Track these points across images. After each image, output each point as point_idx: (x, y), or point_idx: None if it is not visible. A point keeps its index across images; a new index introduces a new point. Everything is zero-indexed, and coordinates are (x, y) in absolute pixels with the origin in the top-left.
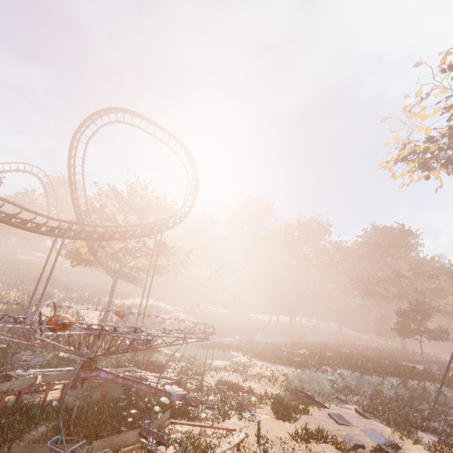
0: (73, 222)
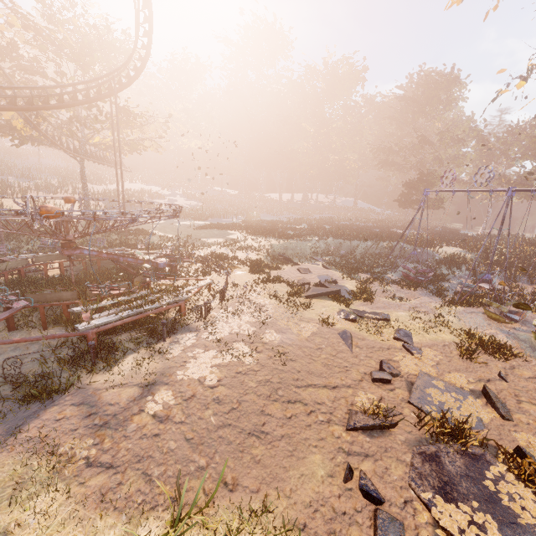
0: None
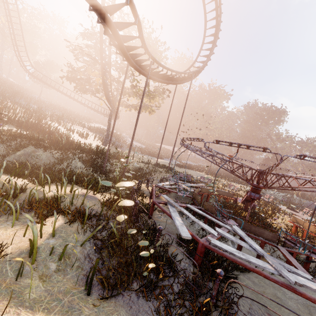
0: (155, 58)
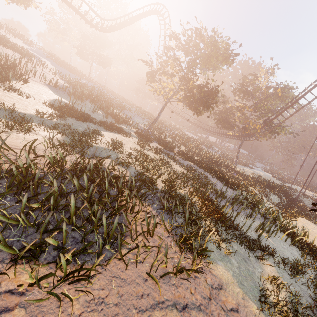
0: None
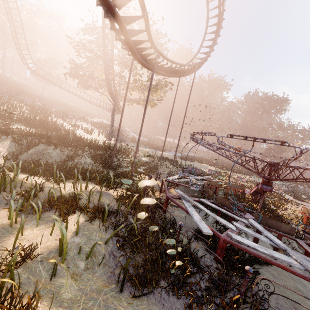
0: (160, 52)
